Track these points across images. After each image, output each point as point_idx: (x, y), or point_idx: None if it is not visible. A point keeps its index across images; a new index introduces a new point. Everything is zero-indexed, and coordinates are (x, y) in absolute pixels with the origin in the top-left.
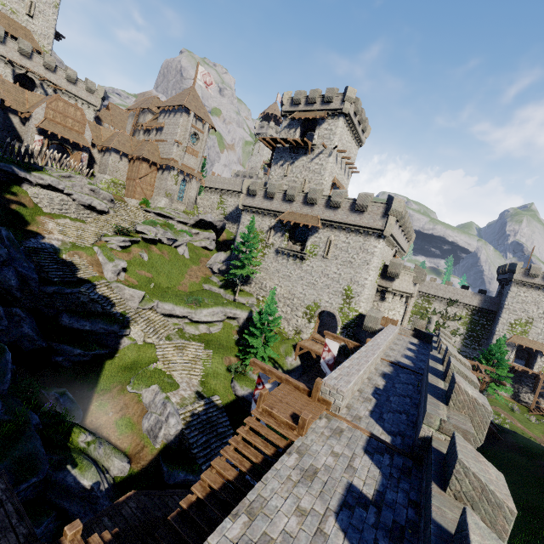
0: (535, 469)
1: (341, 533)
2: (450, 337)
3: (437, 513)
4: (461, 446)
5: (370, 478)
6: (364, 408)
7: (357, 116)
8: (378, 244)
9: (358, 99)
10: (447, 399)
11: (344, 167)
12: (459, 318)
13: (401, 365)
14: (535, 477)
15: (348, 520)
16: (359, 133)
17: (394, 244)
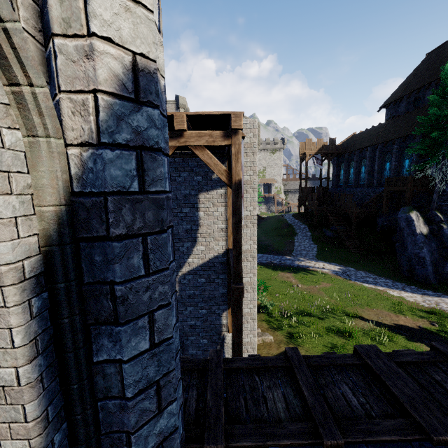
0: (276, 219)
1: None
2: None
3: None
4: None
5: None
6: None
7: None
8: None
9: None
10: None
11: None
12: None
13: None
14: (276, 220)
15: None
16: None
17: None
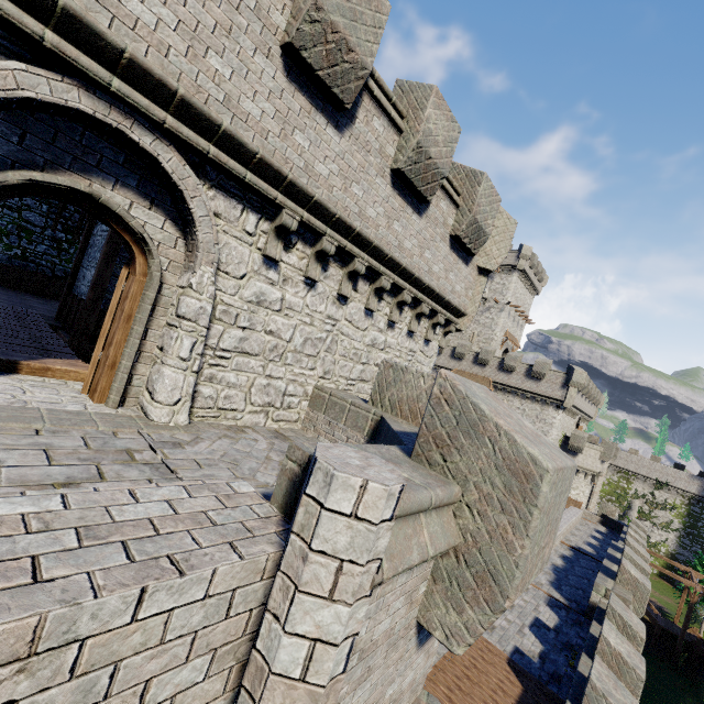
0: None
1: (533, 635)
2: (644, 529)
3: (593, 631)
4: (613, 599)
5: (551, 619)
6: (544, 578)
7: (532, 269)
8: (557, 415)
9: (534, 254)
10: (615, 577)
11: (517, 319)
12: (671, 507)
13: (582, 551)
14: None
15: (537, 632)
16: (534, 284)
17: (577, 412)
